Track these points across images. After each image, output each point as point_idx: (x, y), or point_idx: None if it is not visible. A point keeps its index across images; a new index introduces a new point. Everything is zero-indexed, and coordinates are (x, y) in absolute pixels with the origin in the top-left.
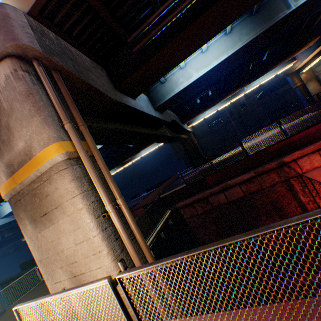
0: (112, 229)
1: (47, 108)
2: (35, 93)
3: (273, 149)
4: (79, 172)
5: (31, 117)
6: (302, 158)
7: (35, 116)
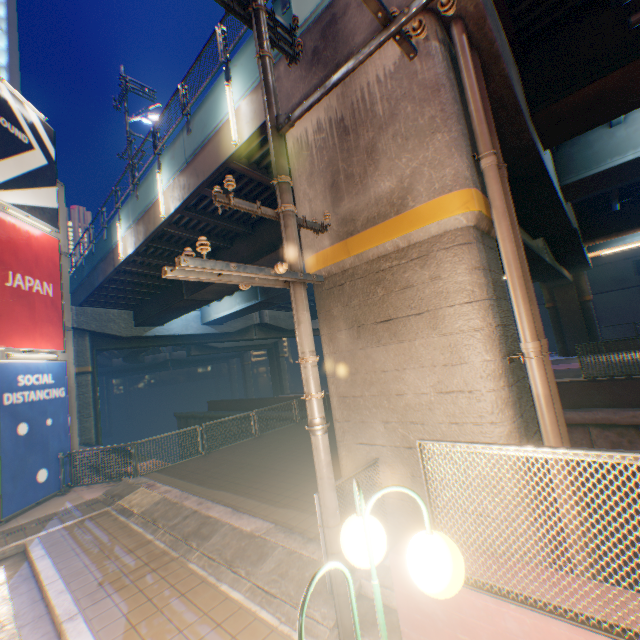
0: (515, 393)
1: (460, 119)
2: (448, 86)
3: None
4: (483, 259)
5: (429, 132)
6: None
7: (439, 131)
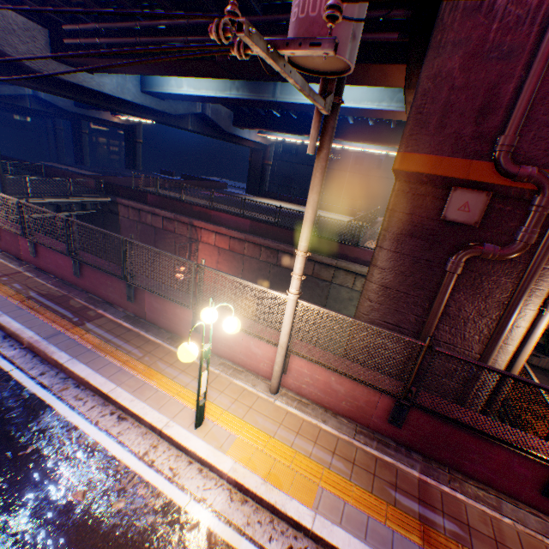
0: None
1: None
2: None
3: (198, 210)
4: None
5: None
6: (207, 231)
7: None
